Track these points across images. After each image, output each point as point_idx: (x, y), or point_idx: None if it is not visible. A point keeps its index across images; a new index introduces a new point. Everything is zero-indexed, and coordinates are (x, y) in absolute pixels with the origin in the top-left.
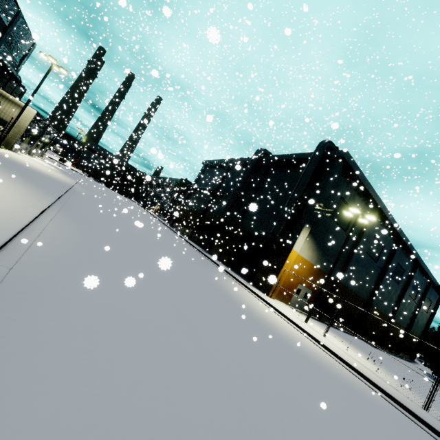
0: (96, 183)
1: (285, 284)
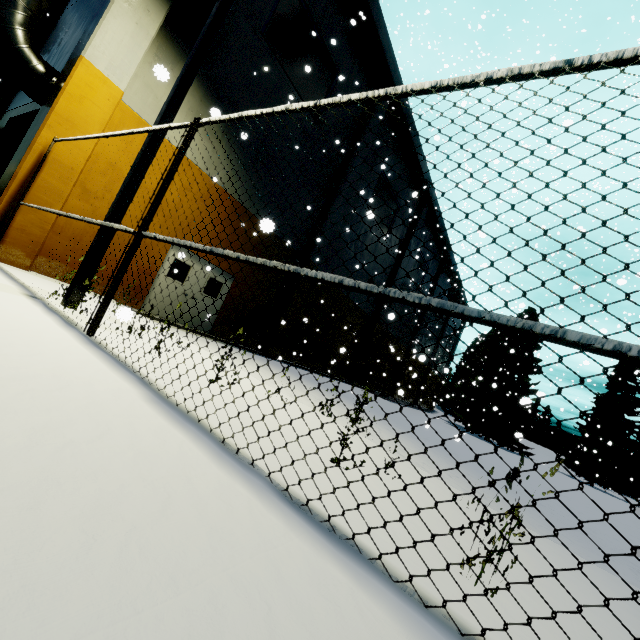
0: None
1: None
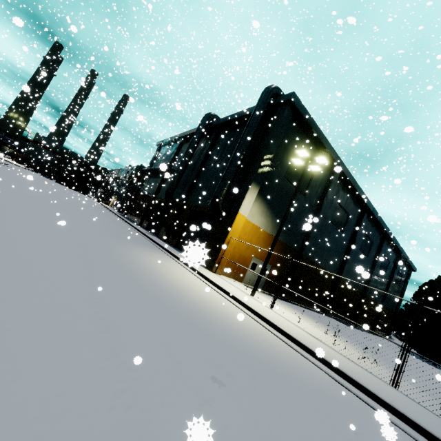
0: (39, 176)
1: (235, 258)
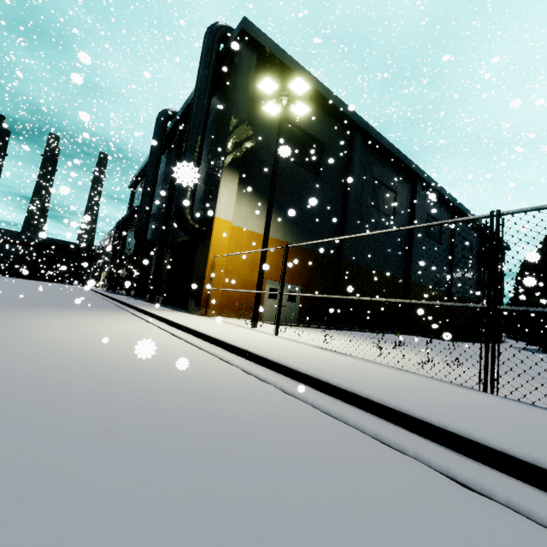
0: None
1: (237, 287)
